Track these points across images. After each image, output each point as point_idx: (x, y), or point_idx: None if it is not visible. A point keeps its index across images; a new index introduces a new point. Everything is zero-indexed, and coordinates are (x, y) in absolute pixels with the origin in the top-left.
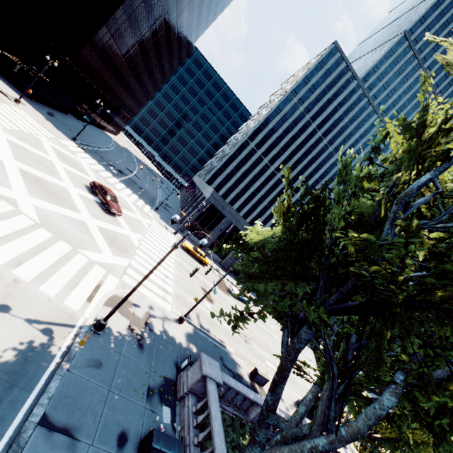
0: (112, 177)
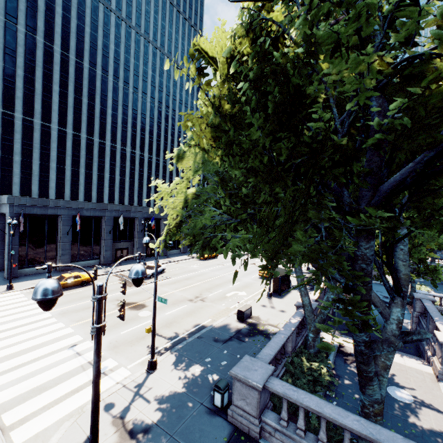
0: None
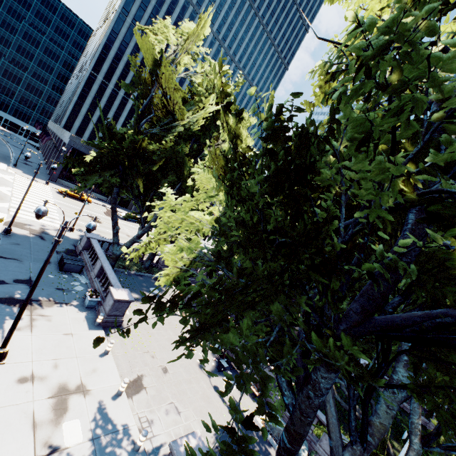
0: None
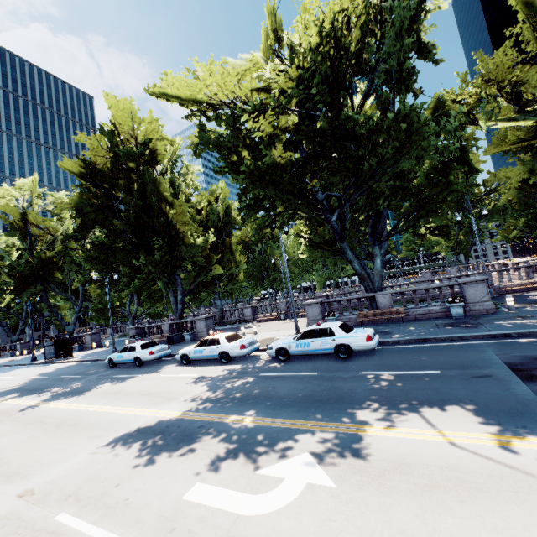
0: None
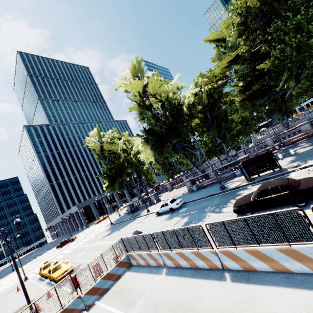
0: (46, 252)
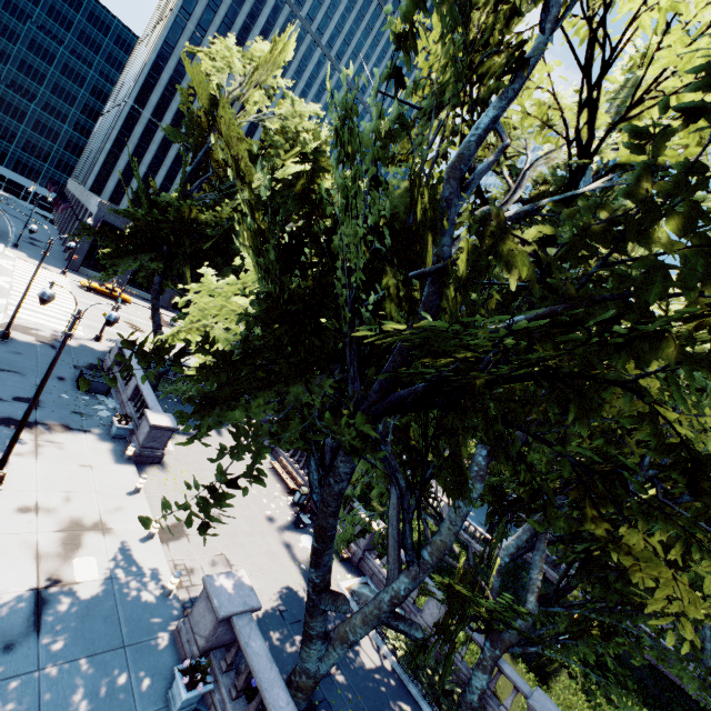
0: None
